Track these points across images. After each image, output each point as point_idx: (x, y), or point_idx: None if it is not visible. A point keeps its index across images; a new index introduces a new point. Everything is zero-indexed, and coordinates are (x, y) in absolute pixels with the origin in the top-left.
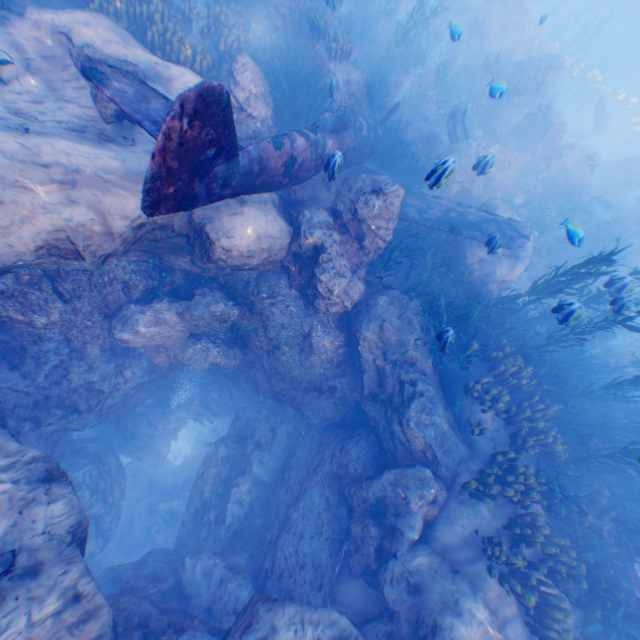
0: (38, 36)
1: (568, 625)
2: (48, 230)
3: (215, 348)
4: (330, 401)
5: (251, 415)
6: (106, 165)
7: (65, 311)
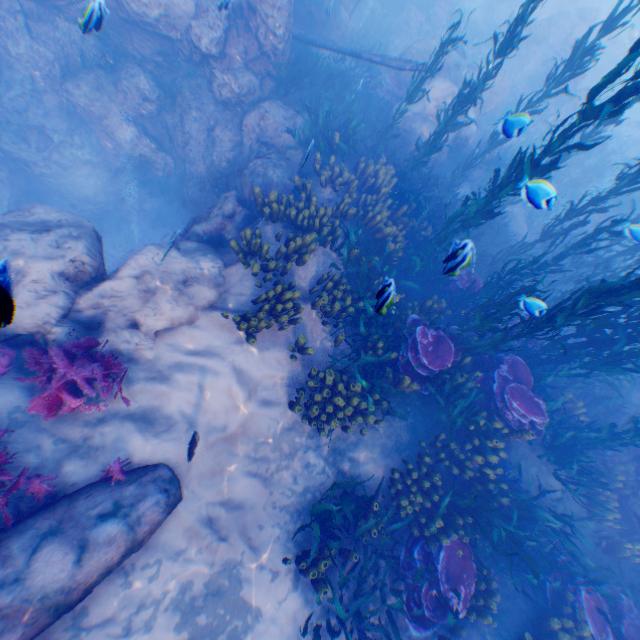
0: None
1: (321, 360)
2: None
3: (147, 142)
4: None
5: None
6: None
7: (32, 49)
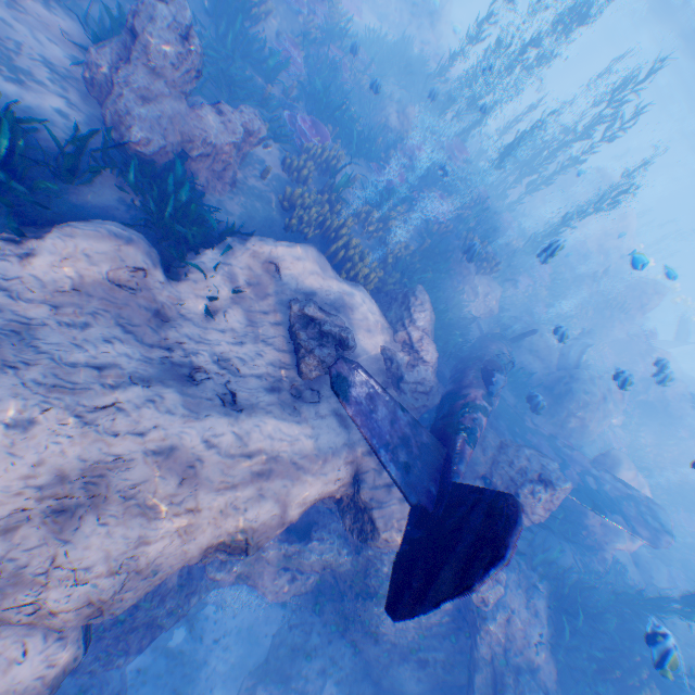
0: (249, 261)
1: None
2: (228, 529)
3: (299, 578)
4: (413, 673)
5: (301, 644)
6: (300, 443)
7: None
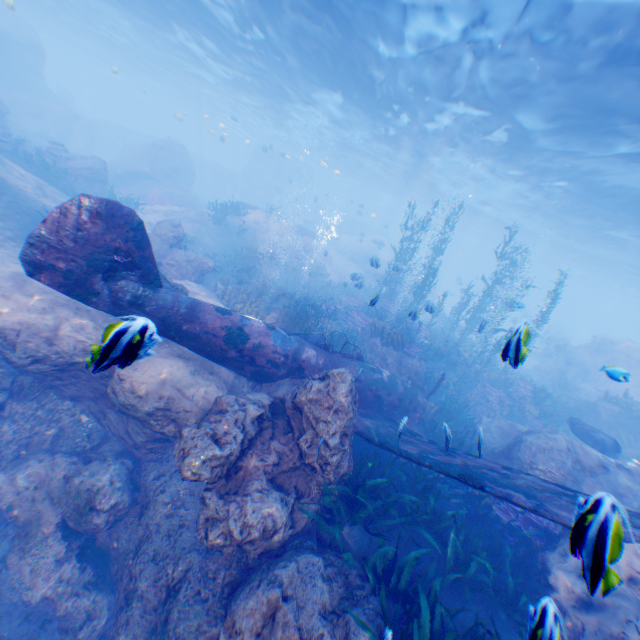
0: None
1: None
2: (15, 320)
3: (73, 571)
4: None
5: None
6: None
7: None
